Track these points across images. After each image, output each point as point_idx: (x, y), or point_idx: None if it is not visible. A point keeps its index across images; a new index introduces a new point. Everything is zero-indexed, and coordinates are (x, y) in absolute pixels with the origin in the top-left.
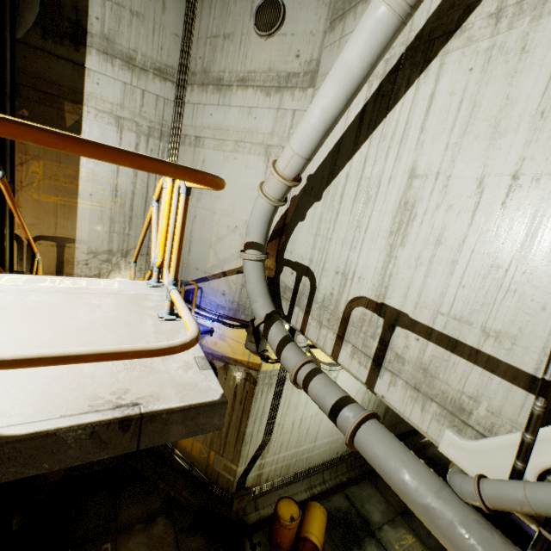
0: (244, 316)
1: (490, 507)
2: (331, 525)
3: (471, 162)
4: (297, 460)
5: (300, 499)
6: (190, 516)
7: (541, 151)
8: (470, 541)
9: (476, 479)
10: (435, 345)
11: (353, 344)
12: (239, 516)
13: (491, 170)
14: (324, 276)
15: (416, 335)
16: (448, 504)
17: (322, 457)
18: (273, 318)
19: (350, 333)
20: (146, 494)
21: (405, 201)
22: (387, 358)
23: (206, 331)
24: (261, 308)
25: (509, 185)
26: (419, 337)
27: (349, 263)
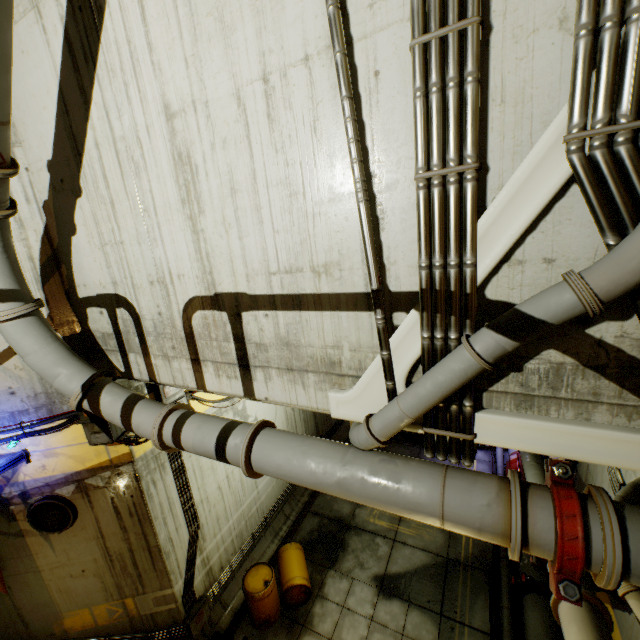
0: (67, 406)
1: (384, 440)
2: (311, 552)
3: (219, 75)
4: (247, 520)
5: (271, 554)
6: None
7: (274, 39)
8: (382, 485)
9: (365, 422)
10: (284, 312)
11: (212, 360)
12: (209, 634)
13: (242, 80)
14: (140, 296)
15: (263, 311)
16: (355, 463)
17: (274, 496)
18: (97, 384)
19: (203, 349)
20: None
21: (179, 153)
22: (251, 354)
23: (13, 461)
24: (70, 381)
25: (265, 92)
26: (267, 312)
27: (158, 263)
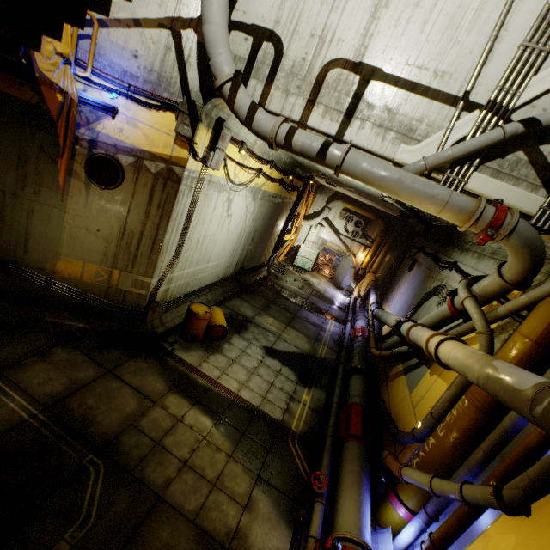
0: (167, 94)
1: (430, 168)
2: None
3: None
4: (194, 279)
5: None
6: (94, 340)
7: None
8: (423, 184)
9: (425, 156)
10: (400, 90)
11: (326, 105)
12: (149, 330)
13: None
14: (295, 41)
15: (387, 85)
16: (409, 174)
17: (209, 280)
18: (239, 79)
19: (324, 95)
20: (19, 336)
21: None
22: (359, 109)
23: (108, 109)
24: (227, 63)
25: None
26: (389, 87)
27: (328, 24)
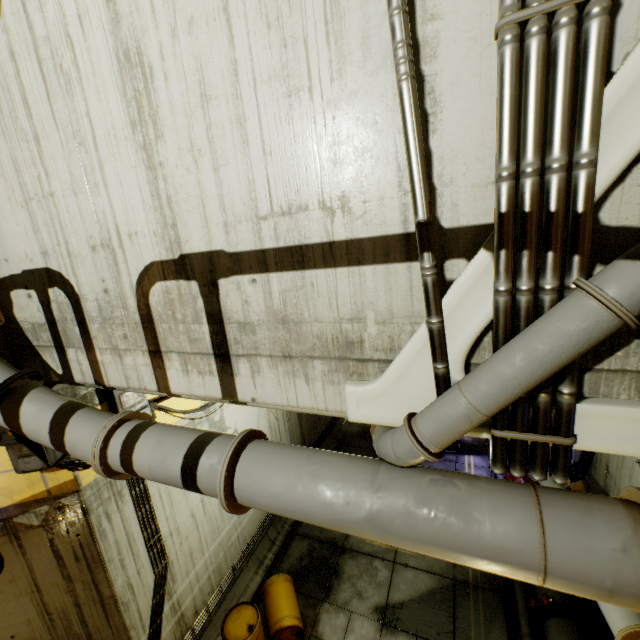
0: None
1: (438, 451)
2: (301, 583)
3: None
4: (226, 551)
5: (255, 588)
6: None
7: None
8: (439, 520)
9: (407, 425)
10: (279, 274)
11: (178, 351)
12: None
13: None
14: (79, 268)
15: (249, 275)
16: (393, 488)
17: (257, 520)
18: (17, 390)
19: (166, 336)
20: None
21: (125, 51)
22: (232, 338)
23: None
24: None
25: None
26: (255, 276)
27: (101, 219)
